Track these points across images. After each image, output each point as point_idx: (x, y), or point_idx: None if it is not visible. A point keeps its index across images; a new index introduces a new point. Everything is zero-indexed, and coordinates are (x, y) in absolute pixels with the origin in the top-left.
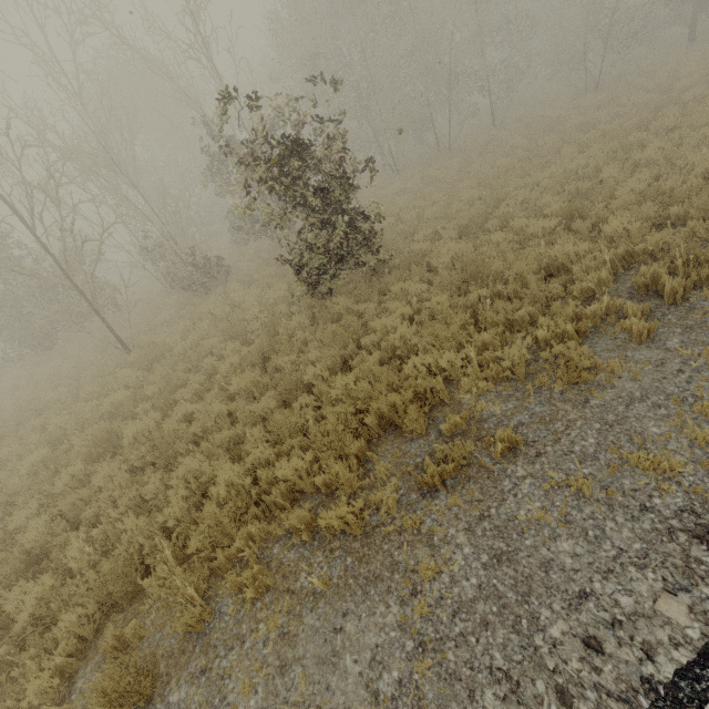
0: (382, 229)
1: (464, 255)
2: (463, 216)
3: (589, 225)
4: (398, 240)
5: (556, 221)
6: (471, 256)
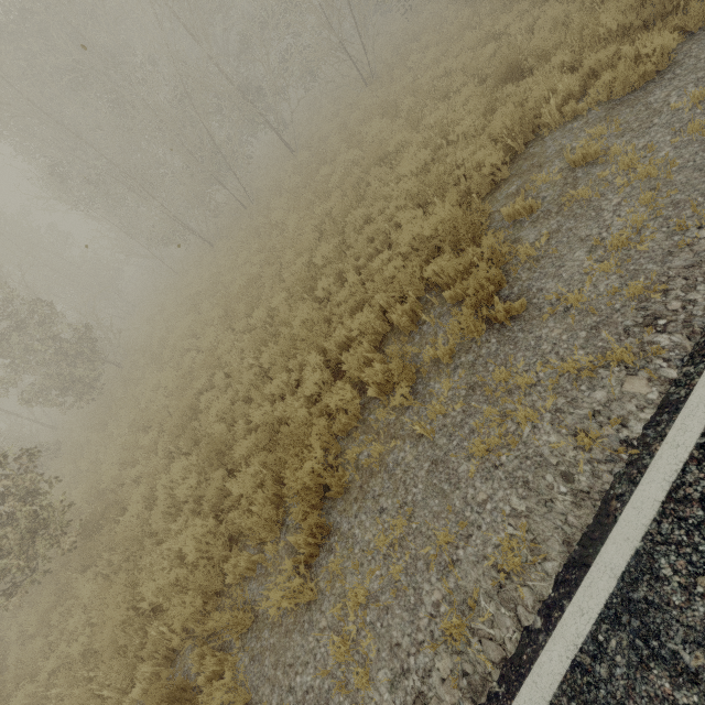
0: (61, 503)
1: (123, 539)
2: (168, 420)
3: (215, 491)
4: (125, 455)
5: (193, 480)
6: (125, 543)
